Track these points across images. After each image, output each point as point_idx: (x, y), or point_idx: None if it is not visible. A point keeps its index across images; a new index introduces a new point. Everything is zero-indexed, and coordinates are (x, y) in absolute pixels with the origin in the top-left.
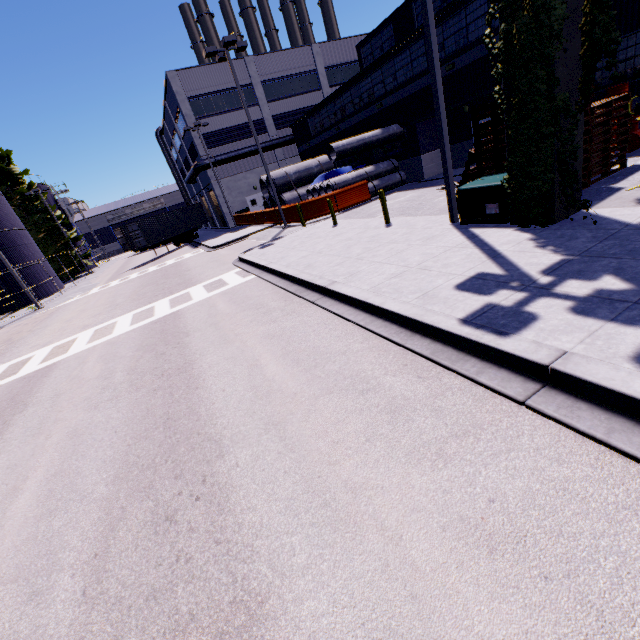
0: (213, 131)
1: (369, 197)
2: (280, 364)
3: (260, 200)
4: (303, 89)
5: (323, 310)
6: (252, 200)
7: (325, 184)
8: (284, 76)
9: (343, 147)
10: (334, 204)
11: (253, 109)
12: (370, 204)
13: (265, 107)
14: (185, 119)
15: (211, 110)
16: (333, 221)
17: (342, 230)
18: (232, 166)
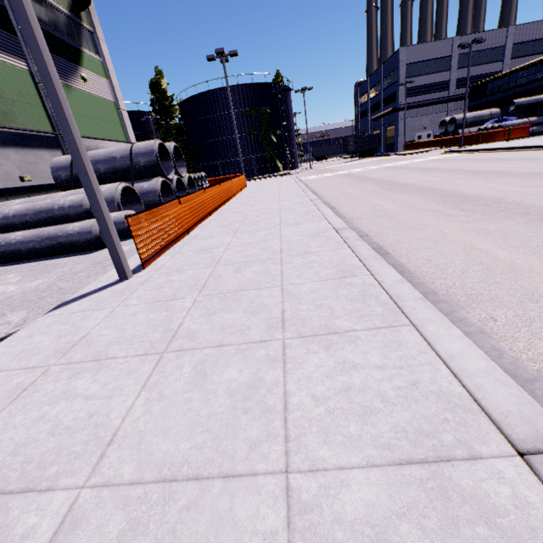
0: (412, 87)
1: (527, 135)
2: (512, 155)
3: (424, 137)
4: (487, 60)
5: (521, 151)
6: (418, 136)
7: (496, 125)
8: (477, 50)
9: (521, 103)
10: (502, 136)
11: (444, 73)
12: (528, 138)
13: (454, 72)
14: (399, 78)
15: (416, 73)
16: (507, 140)
17: (516, 142)
18: (415, 111)
